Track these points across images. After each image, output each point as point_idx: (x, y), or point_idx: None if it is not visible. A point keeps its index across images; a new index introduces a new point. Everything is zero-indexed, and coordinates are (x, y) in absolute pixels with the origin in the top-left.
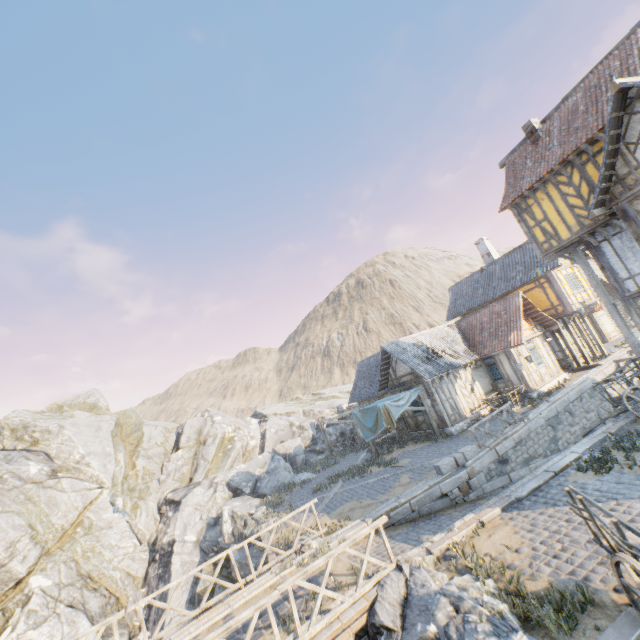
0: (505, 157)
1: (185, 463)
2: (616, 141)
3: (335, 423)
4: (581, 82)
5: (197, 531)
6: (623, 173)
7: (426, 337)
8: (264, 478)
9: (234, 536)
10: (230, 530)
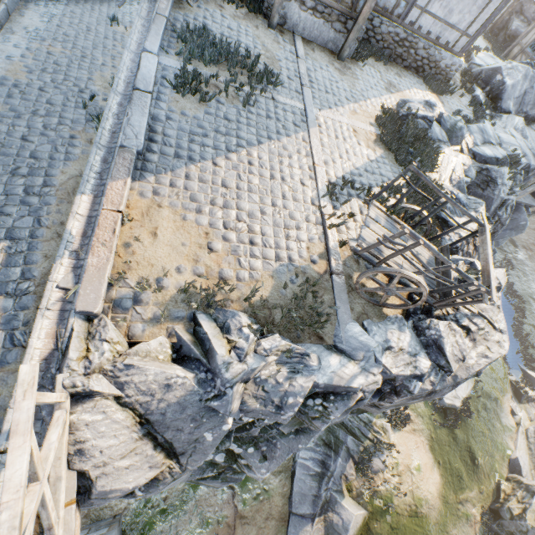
0: None
1: None
2: None
3: None
4: None
5: None
6: None
7: None
8: None
9: None
10: None
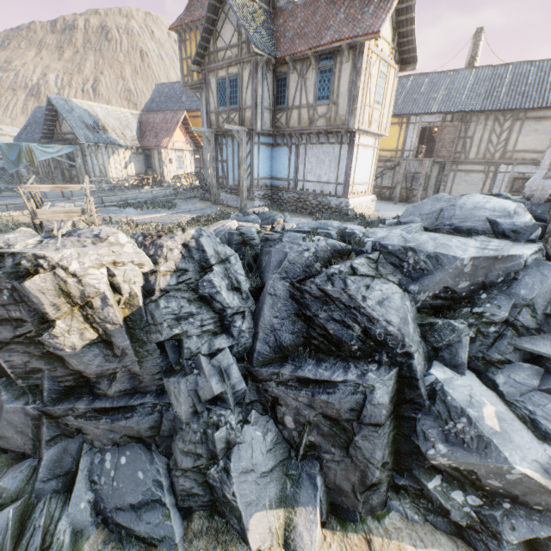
0: None
1: None
2: (213, 24)
3: None
4: None
5: None
6: (212, 50)
7: (104, 111)
8: None
9: None
10: None
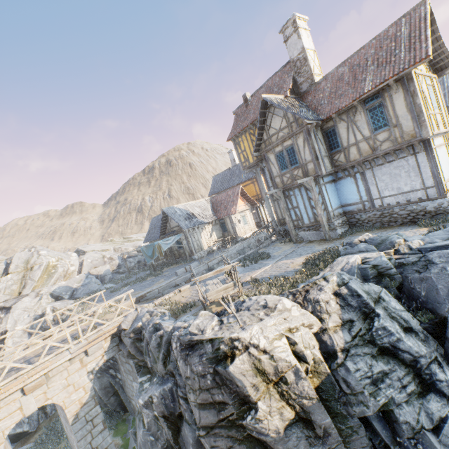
0: (236, 109)
1: (14, 283)
2: (263, 123)
3: (135, 256)
4: (267, 81)
5: (26, 324)
6: (265, 138)
7: (191, 205)
8: (80, 289)
9: (54, 321)
10: (51, 318)
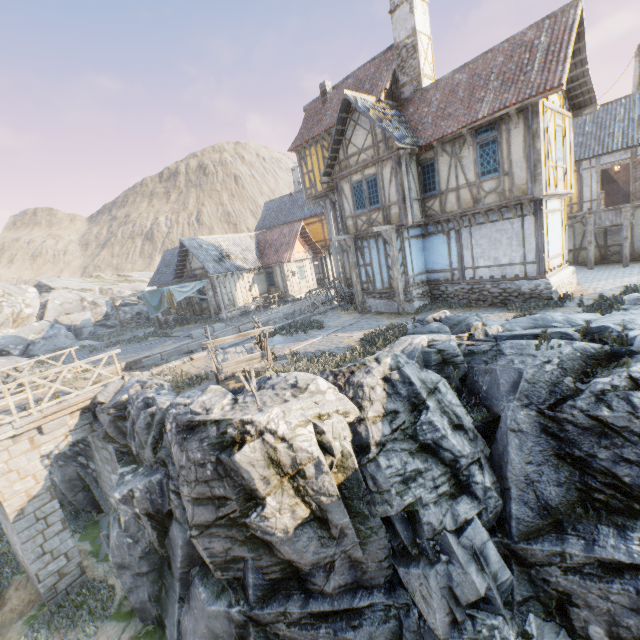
0: (308, 104)
1: None
2: (341, 134)
3: (134, 304)
4: (358, 70)
5: None
6: (341, 159)
7: (226, 241)
8: (39, 343)
9: None
10: None
